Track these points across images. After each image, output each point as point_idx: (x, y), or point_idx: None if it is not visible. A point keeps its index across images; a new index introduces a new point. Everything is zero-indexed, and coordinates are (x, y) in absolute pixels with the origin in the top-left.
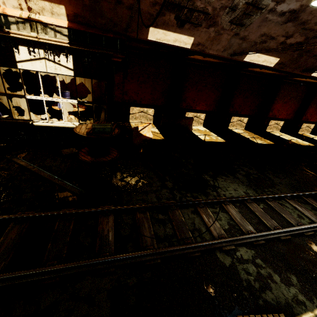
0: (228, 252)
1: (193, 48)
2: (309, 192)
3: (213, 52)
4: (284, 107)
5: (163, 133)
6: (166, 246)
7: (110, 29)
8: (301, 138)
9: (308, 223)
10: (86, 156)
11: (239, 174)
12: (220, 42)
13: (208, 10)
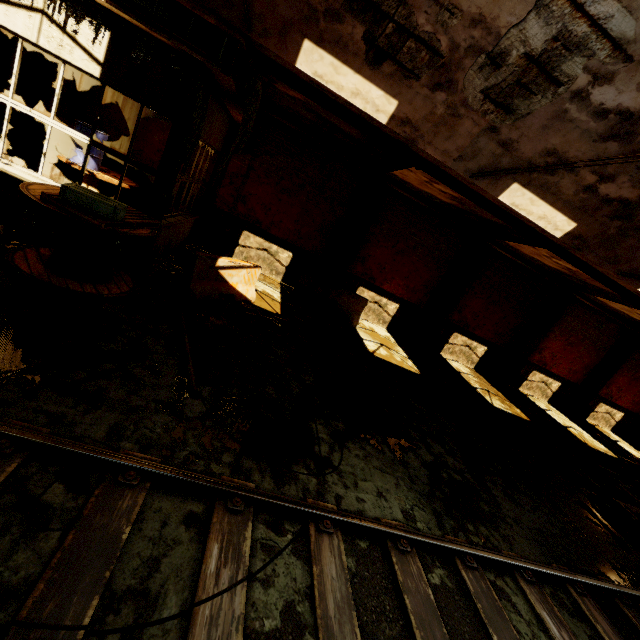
0: None
1: (392, 126)
2: (591, 579)
3: (434, 154)
4: (567, 353)
5: (286, 305)
6: None
7: (215, 10)
8: (591, 432)
9: None
10: (35, 262)
11: (415, 455)
12: (454, 136)
13: (441, 45)
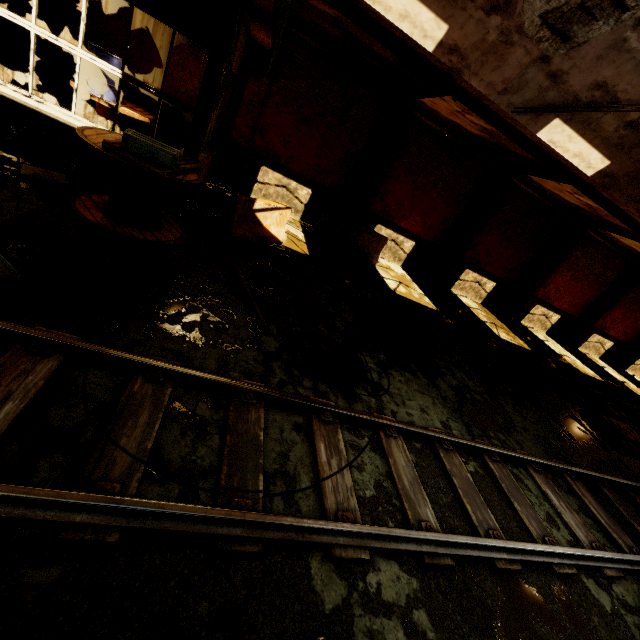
0: (346, 567)
1: (439, 55)
2: (582, 469)
3: (478, 86)
4: (571, 288)
5: (311, 245)
6: (170, 496)
7: None
8: (582, 359)
9: (567, 543)
10: (95, 211)
11: (444, 380)
12: (503, 66)
13: None
